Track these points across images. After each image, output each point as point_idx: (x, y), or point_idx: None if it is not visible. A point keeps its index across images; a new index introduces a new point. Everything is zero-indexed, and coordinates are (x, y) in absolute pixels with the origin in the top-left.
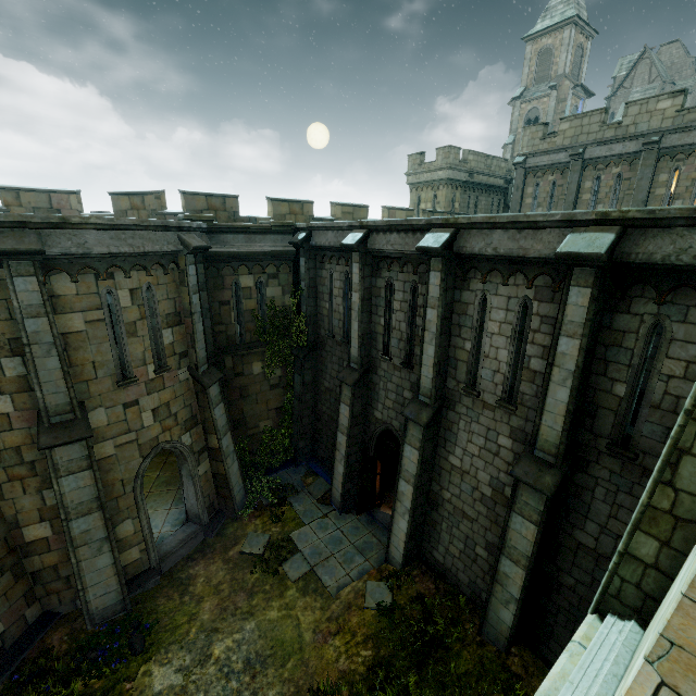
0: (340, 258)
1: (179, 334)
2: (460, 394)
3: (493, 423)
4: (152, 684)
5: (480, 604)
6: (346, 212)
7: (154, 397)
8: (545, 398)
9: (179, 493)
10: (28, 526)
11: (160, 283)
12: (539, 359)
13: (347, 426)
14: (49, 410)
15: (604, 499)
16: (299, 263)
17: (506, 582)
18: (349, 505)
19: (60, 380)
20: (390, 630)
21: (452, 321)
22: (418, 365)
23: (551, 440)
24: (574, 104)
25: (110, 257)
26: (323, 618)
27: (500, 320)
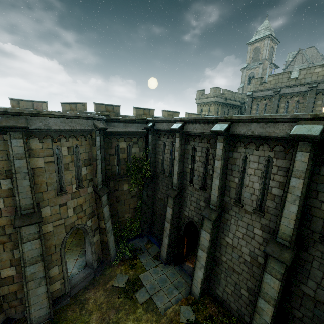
0: (169, 135)
1: (89, 169)
2: (232, 205)
3: (250, 221)
4: None
5: (243, 322)
6: (169, 114)
7: (75, 201)
8: (283, 210)
9: (82, 250)
10: (3, 269)
11: (82, 144)
12: (277, 188)
13: (170, 219)
14: (21, 207)
15: (318, 268)
16: (148, 137)
17: (262, 313)
18: (169, 260)
19: (29, 191)
20: None
21: (228, 167)
22: (208, 189)
23: (287, 233)
24: (270, 71)
25: (59, 131)
26: None
27: (255, 167)
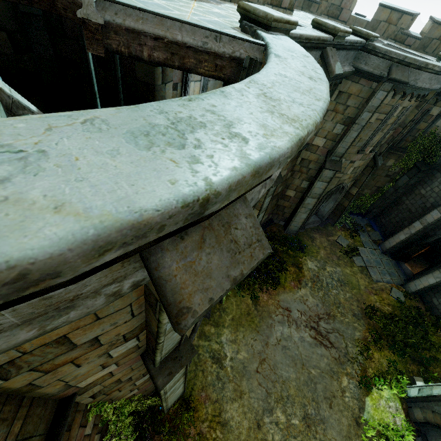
0: None
1: (389, 134)
2: None
3: None
4: (308, 264)
5: None
6: None
7: (359, 162)
8: None
9: None
10: (289, 190)
11: (412, 105)
12: None
13: (429, 222)
14: (335, 153)
15: None
16: None
17: None
18: (388, 252)
19: (349, 143)
20: (400, 309)
21: None
22: None
23: None
24: None
25: (416, 88)
26: (369, 286)
27: None
